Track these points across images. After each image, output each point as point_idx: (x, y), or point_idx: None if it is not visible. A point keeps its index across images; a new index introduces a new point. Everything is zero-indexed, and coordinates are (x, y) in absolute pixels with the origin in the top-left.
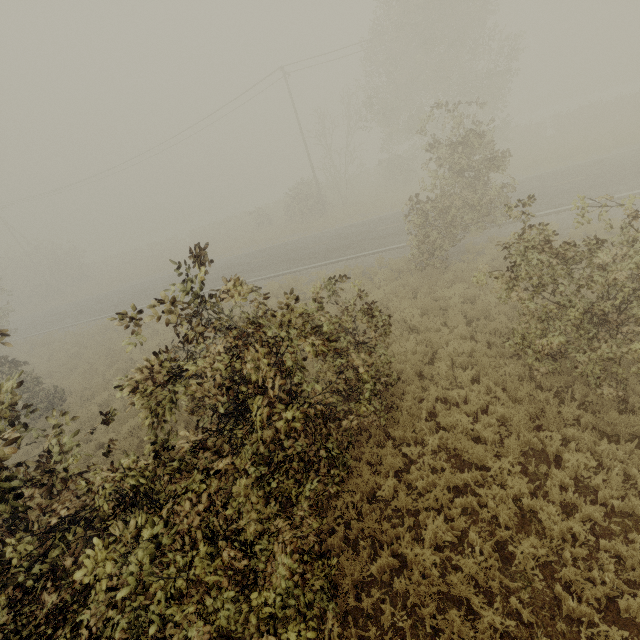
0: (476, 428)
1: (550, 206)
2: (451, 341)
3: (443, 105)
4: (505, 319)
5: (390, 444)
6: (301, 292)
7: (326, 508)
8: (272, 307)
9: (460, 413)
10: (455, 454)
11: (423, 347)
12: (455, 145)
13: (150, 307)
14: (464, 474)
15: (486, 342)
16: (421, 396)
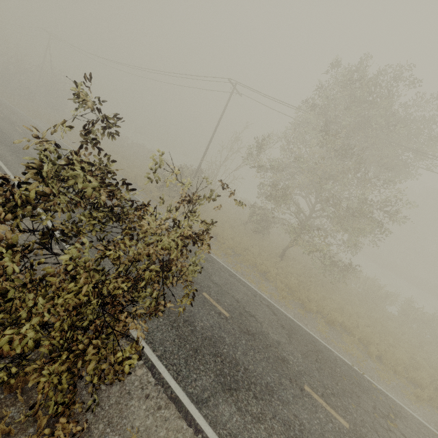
0: None
1: (238, 434)
2: None
3: None
4: None
5: None
6: None
7: None
8: None
9: None
10: None
11: None
12: None
13: None
14: None
15: None
16: None
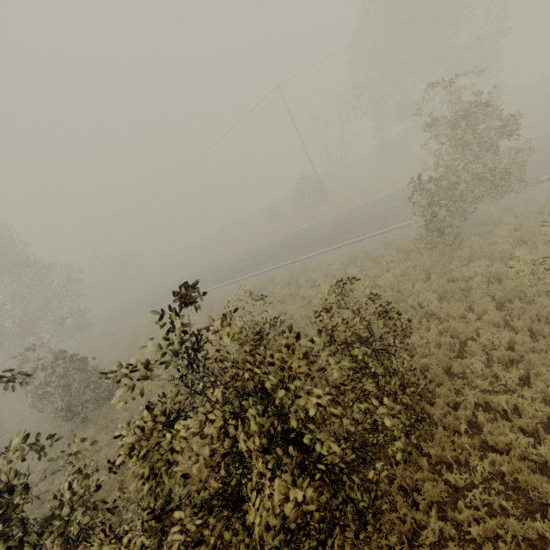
0: (540, 452)
1: None
2: (482, 331)
3: (437, 83)
4: (549, 302)
5: (425, 464)
6: (310, 279)
7: (357, 544)
8: (285, 296)
9: (512, 428)
10: (515, 485)
11: (448, 338)
12: (456, 119)
13: (128, 372)
14: (536, 523)
15: (527, 329)
16: (455, 399)
